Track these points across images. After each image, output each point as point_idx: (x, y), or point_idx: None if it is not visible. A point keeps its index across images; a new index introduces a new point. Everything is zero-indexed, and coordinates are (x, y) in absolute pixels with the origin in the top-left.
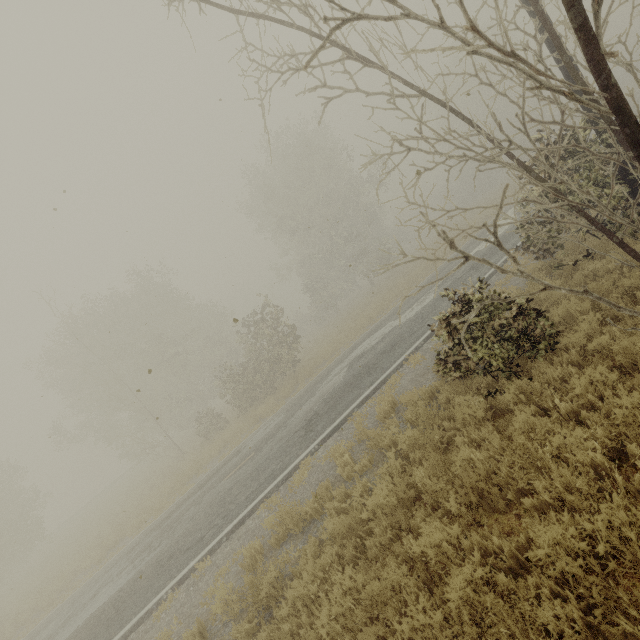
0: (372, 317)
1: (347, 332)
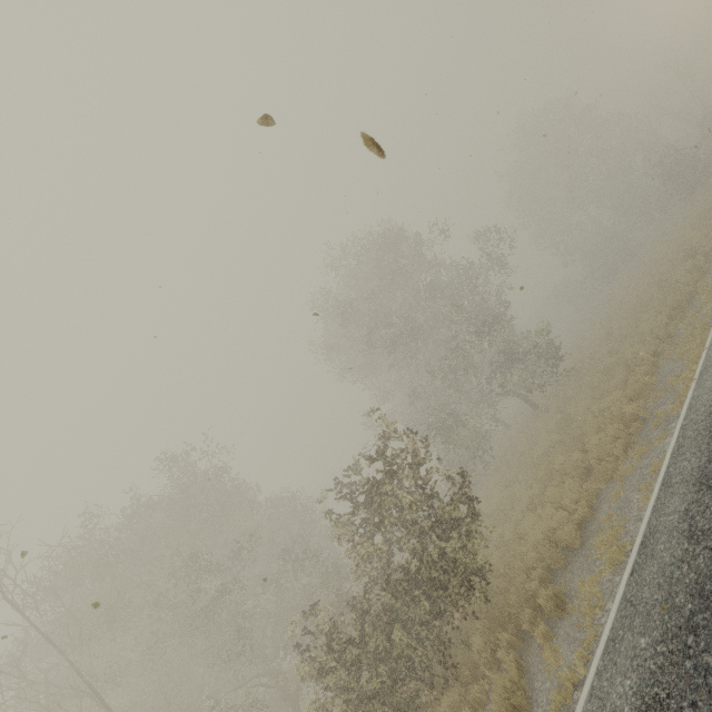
0: (628, 419)
1: (574, 472)
